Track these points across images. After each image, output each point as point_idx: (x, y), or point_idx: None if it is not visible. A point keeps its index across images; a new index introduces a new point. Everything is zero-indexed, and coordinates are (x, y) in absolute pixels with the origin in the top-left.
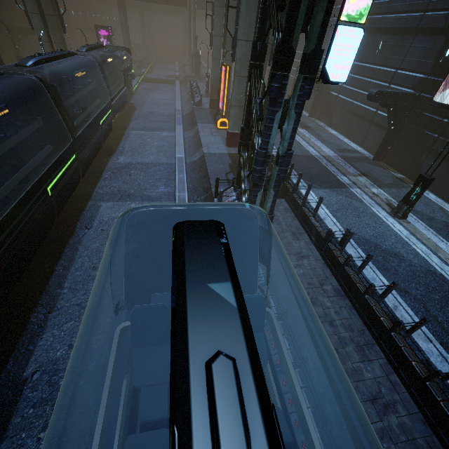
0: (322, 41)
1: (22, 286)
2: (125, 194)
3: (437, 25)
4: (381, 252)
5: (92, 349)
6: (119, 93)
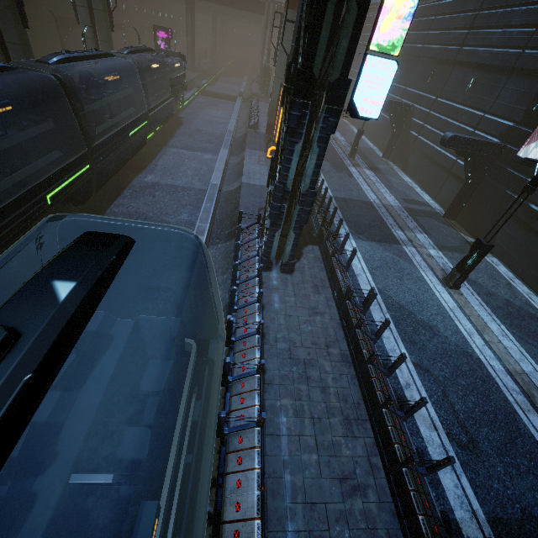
0: (348, 70)
1: (3, 297)
2: (142, 217)
3: (535, 66)
4: (413, 322)
5: None
6: (162, 104)
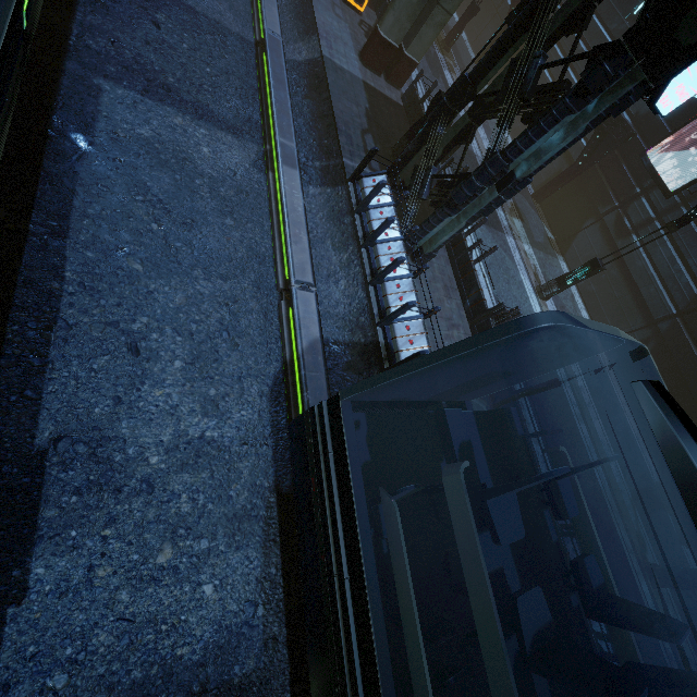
0: None
1: None
2: (157, 82)
3: None
4: None
5: (160, 409)
6: None
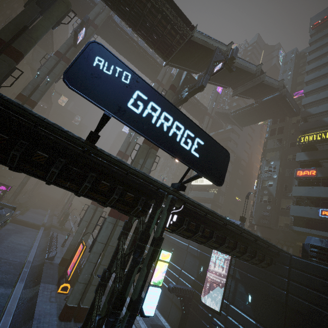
0: (141, 293)
1: None
2: None
3: (194, 253)
4: None
5: None
6: None
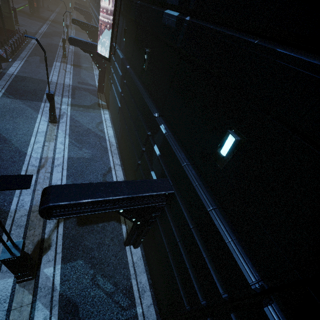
0: None
1: None
2: None
3: None
4: None
5: None
6: None
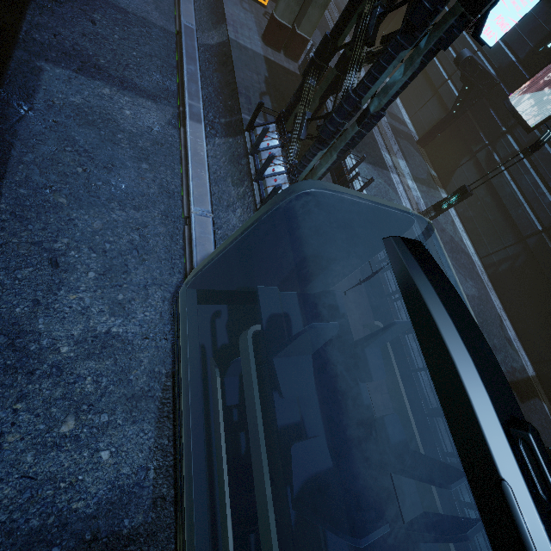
0: None
1: None
2: (90, 63)
3: None
4: None
5: (72, 309)
6: None
